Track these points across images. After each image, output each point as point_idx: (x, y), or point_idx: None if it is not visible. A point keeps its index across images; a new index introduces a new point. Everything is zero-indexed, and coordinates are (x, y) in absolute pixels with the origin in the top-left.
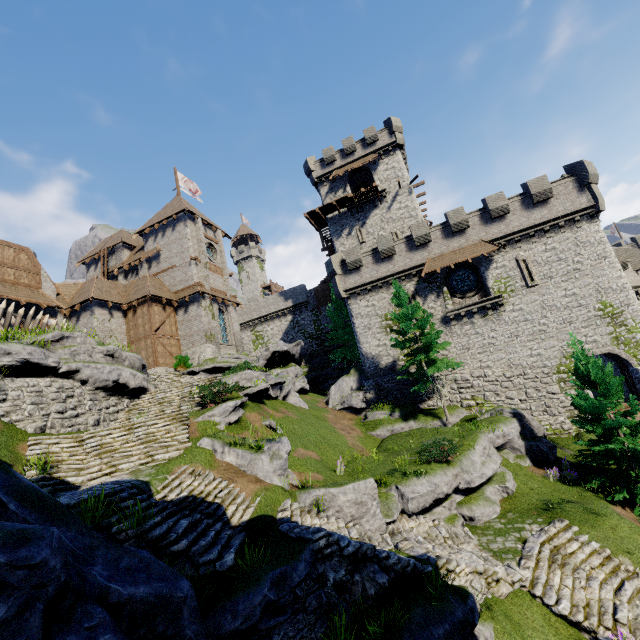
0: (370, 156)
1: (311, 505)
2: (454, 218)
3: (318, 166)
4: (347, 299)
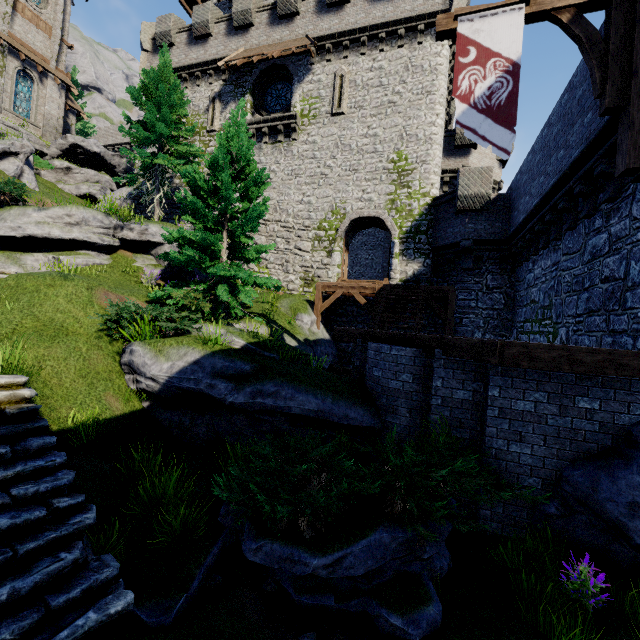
0: None
1: None
2: None
3: None
4: None
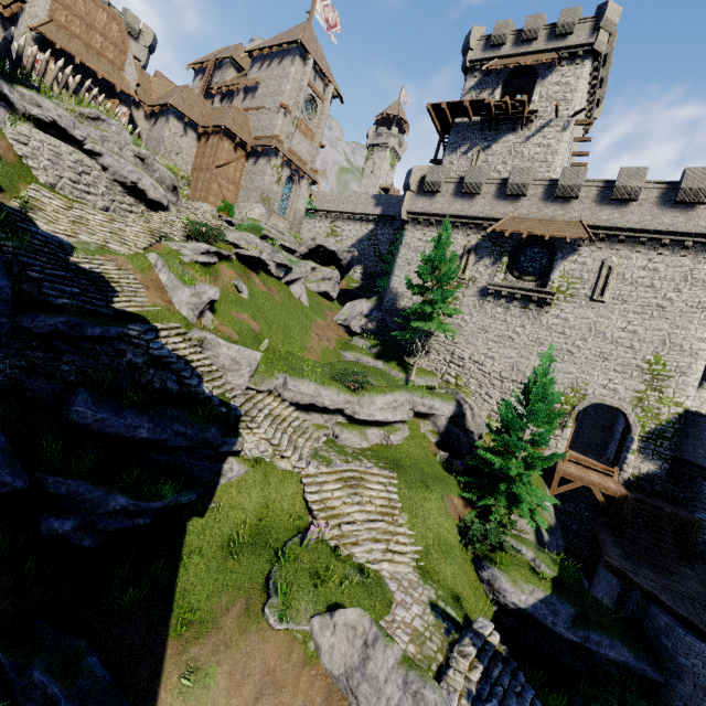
0: (548, 54)
1: (196, 339)
2: (567, 178)
3: (481, 44)
4: (406, 223)
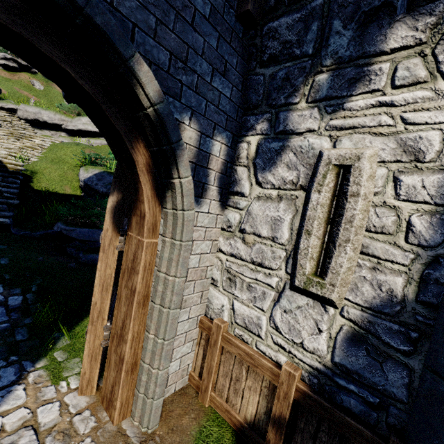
0: None
1: None
2: None
3: None
4: None
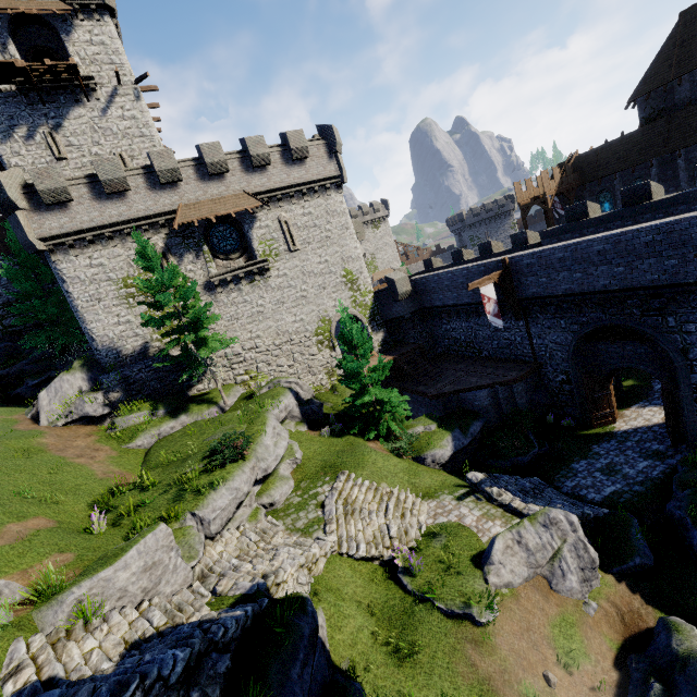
0: (54, 2)
1: (69, 619)
2: (210, 155)
3: None
4: (49, 253)
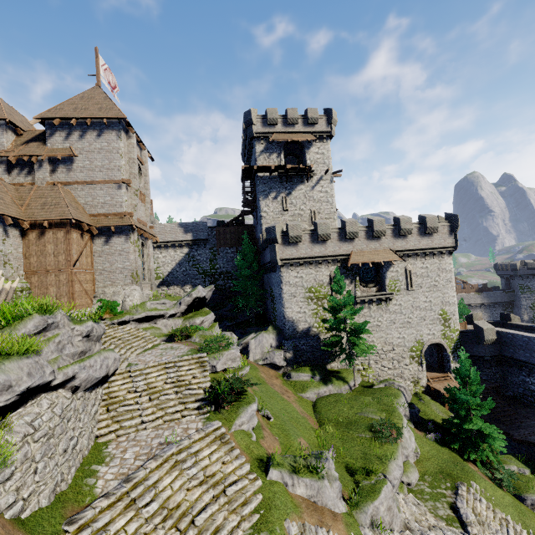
0: (308, 135)
1: (370, 525)
2: (378, 226)
3: (259, 122)
4: (280, 266)
